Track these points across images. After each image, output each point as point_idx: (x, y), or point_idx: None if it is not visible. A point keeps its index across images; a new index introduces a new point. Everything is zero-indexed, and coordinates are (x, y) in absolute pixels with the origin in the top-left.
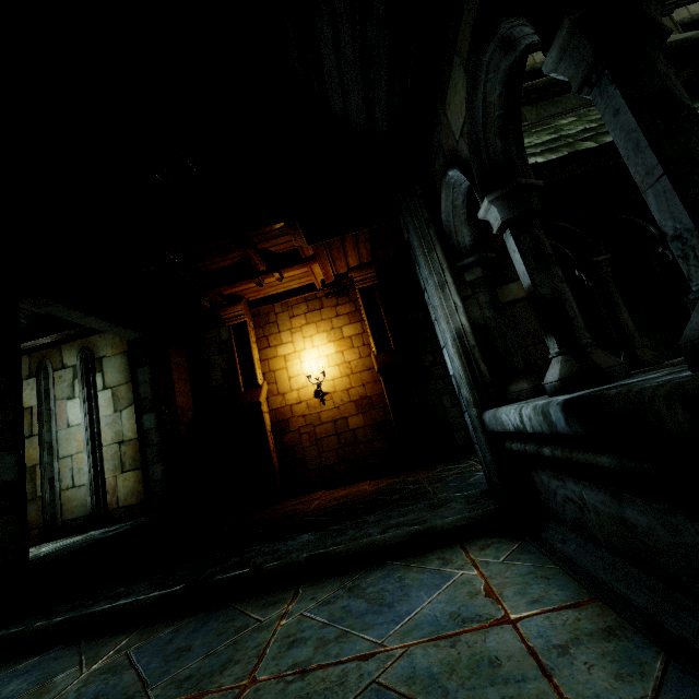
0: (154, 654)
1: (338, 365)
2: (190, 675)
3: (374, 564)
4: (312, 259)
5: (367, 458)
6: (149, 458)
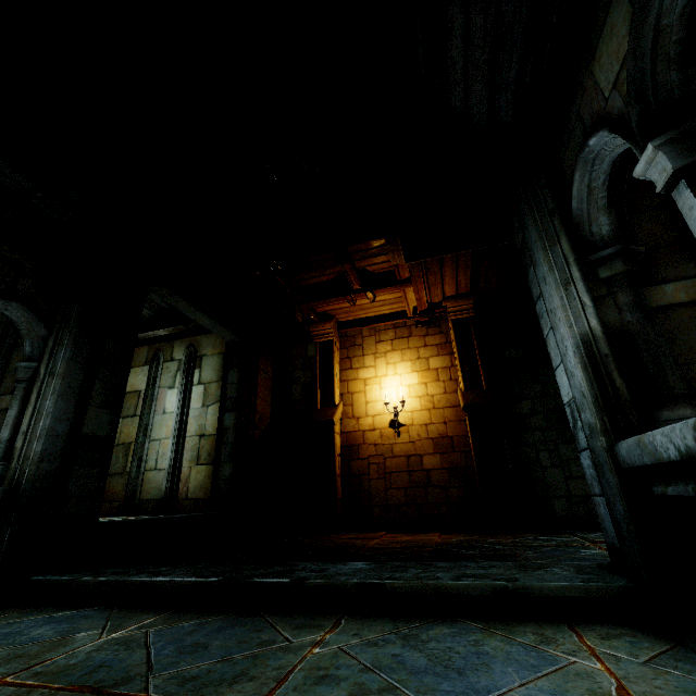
0: (170, 641)
1: (419, 396)
2: (197, 675)
3: (439, 616)
4: (407, 282)
5: (439, 506)
6: (222, 455)
